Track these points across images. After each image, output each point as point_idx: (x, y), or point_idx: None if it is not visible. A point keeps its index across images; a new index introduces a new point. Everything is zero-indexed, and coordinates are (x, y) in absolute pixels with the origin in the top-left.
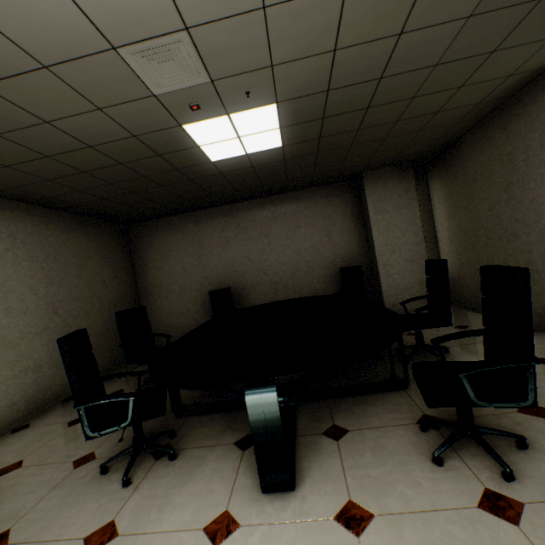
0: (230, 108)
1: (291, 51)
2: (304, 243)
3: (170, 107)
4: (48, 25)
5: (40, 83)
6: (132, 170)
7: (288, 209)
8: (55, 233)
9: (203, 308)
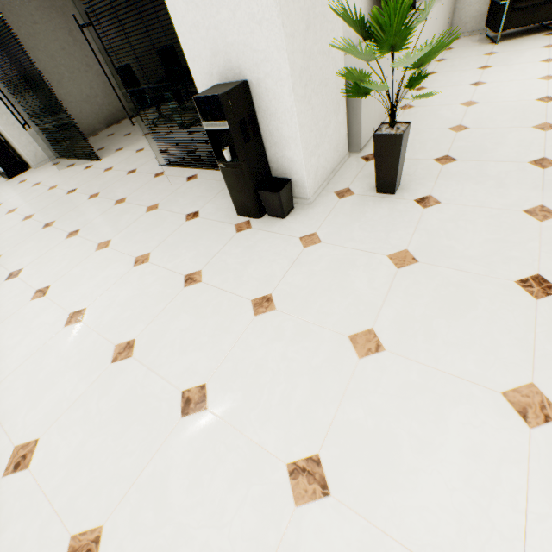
0: None
1: None
2: None
3: None
4: None
5: None
6: None
7: None
8: None
9: None
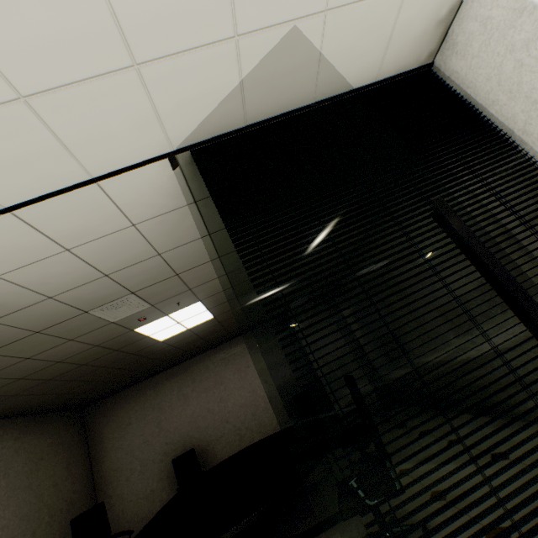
0: (168, 312)
1: (200, 281)
2: (256, 380)
3: (124, 324)
4: (46, 315)
5: (31, 340)
6: (93, 366)
7: (236, 353)
8: (9, 443)
9: (169, 482)
